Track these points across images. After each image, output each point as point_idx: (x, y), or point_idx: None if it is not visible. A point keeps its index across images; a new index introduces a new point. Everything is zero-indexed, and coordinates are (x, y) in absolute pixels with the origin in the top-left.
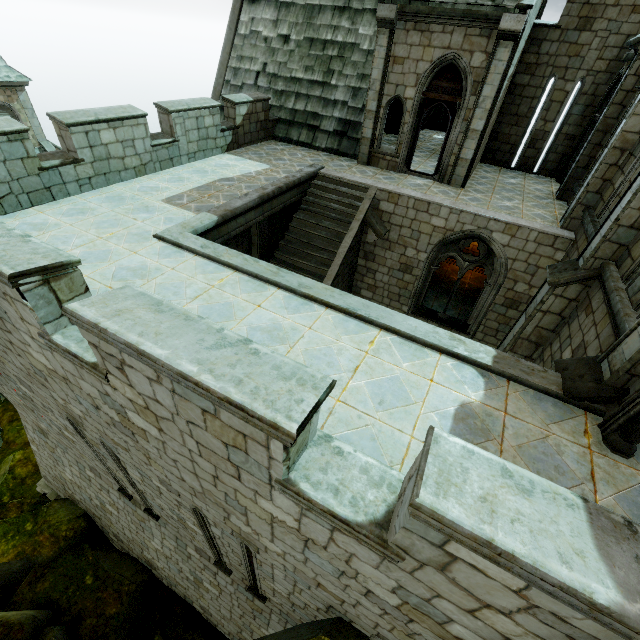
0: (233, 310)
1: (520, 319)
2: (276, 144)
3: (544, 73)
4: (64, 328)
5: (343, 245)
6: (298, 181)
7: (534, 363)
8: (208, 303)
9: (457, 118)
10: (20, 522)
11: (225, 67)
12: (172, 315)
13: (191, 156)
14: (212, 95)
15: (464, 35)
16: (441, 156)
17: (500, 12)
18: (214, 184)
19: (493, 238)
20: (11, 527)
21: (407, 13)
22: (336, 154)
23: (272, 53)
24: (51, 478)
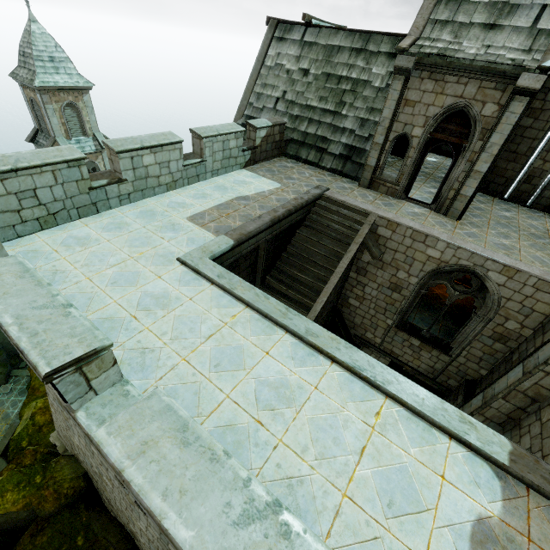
0: (243, 356)
1: (515, 368)
2: (287, 161)
3: (548, 118)
4: (89, 401)
5: (340, 265)
6: (305, 203)
7: (528, 417)
8: (220, 345)
9: (461, 158)
10: (32, 473)
11: (250, 92)
12: (197, 451)
13: (214, 172)
14: (236, 114)
15: (478, 87)
16: (440, 189)
17: (519, 70)
18: (232, 202)
19: (489, 276)
20: (24, 477)
21: (424, 64)
22: (339, 175)
23: (292, 83)
24: (62, 435)
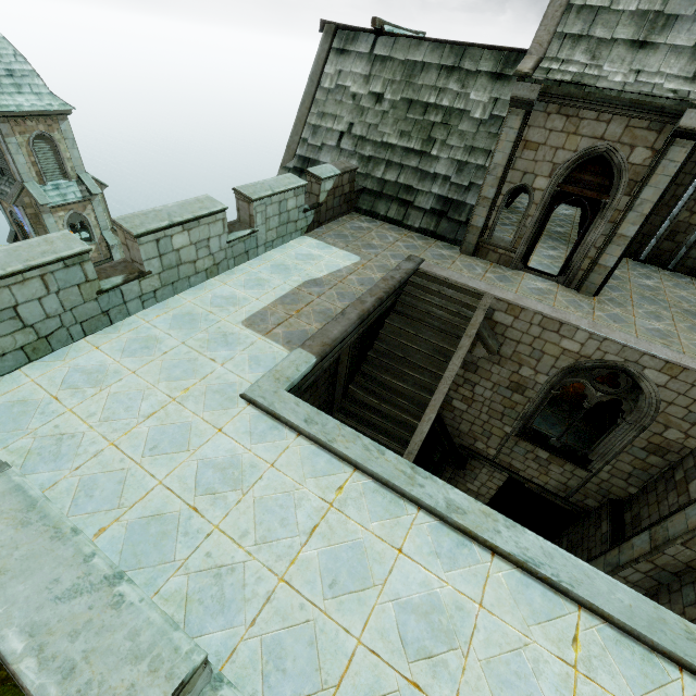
0: (367, 561)
1: None
2: (360, 219)
3: None
4: None
5: (450, 367)
6: (398, 285)
7: None
8: (330, 545)
9: (600, 218)
10: None
11: (303, 123)
12: None
13: (268, 245)
14: (285, 154)
15: (625, 126)
16: (570, 257)
17: (682, 106)
18: (300, 291)
19: (645, 375)
20: (22, 694)
21: (552, 94)
22: (432, 236)
23: (361, 112)
24: None
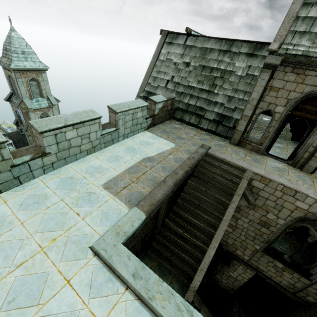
0: None
1: None
2: (175, 123)
3: None
4: None
5: (227, 214)
6: (197, 162)
7: None
8: None
9: (316, 130)
10: None
11: (149, 75)
12: None
13: (125, 136)
14: (139, 89)
15: None
16: (296, 150)
17: None
18: (140, 165)
19: None
20: None
21: (289, 62)
22: (213, 134)
23: (178, 71)
24: None
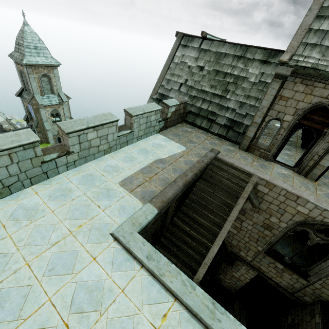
0: None
1: None
2: (187, 126)
3: None
4: None
5: (232, 215)
6: (206, 166)
7: None
8: None
9: (322, 140)
10: None
11: (162, 78)
12: None
13: (139, 138)
14: (152, 91)
15: None
16: (302, 158)
17: None
18: (153, 166)
19: None
20: None
21: (298, 73)
22: (224, 138)
23: (192, 74)
24: None
